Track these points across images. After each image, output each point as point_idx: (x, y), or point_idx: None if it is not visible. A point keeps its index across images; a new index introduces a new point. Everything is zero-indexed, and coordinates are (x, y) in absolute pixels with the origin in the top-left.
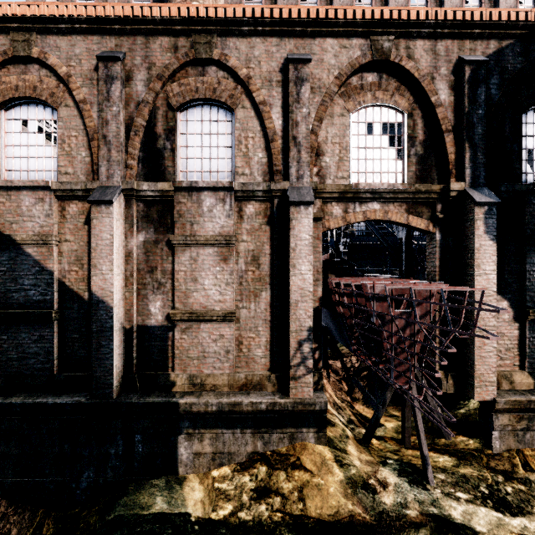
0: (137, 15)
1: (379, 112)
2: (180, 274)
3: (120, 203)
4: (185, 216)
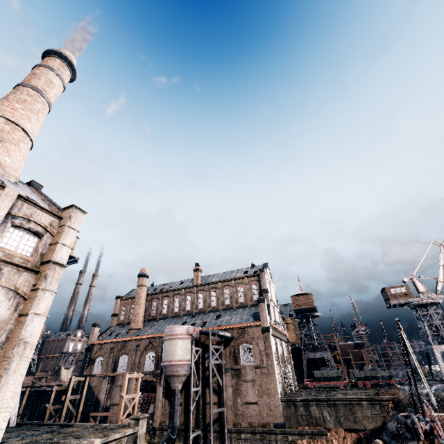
0: (116, 340)
1: (151, 353)
2: (113, 394)
3: (107, 378)
4: (116, 380)
